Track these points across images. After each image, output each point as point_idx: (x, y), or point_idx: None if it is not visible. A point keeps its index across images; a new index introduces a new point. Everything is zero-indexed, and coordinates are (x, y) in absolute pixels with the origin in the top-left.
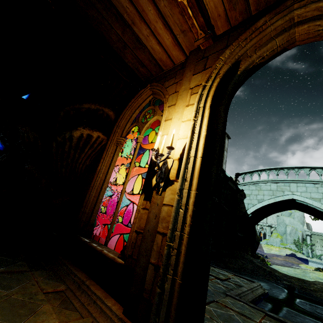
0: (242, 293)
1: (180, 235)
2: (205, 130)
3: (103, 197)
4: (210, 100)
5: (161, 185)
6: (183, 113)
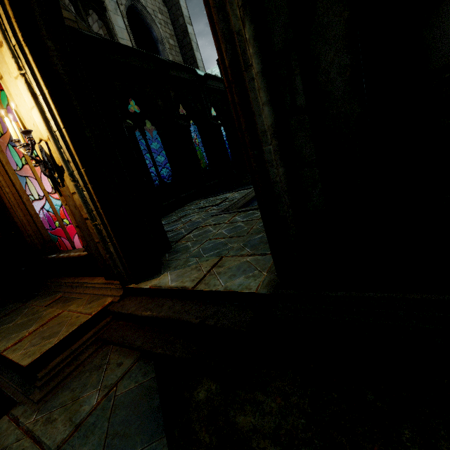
0: (231, 206)
1: (97, 213)
2: (44, 88)
3: (35, 210)
4: (16, 27)
5: (56, 177)
6: (7, 62)
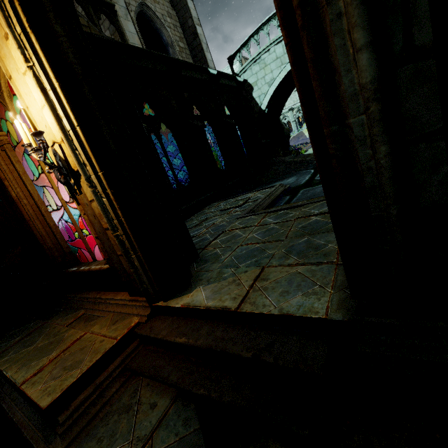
0: (256, 206)
1: (119, 221)
2: (54, 80)
3: (54, 221)
4: (20, 11)
5: (72, 183)
6: (13, 57)
